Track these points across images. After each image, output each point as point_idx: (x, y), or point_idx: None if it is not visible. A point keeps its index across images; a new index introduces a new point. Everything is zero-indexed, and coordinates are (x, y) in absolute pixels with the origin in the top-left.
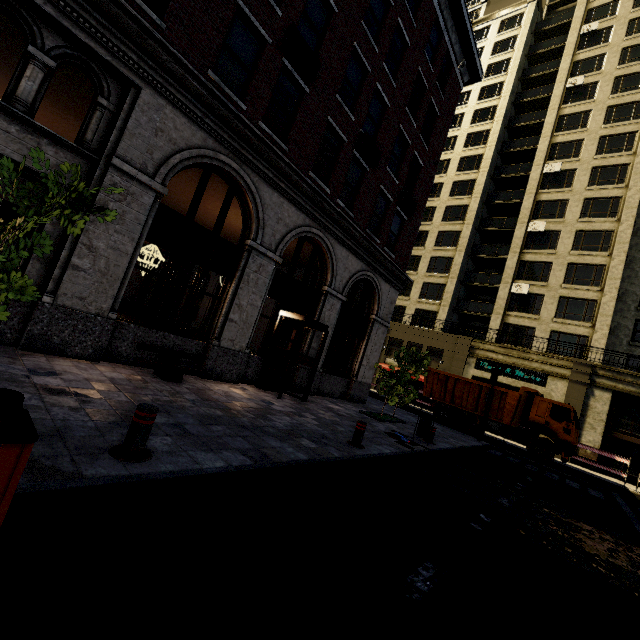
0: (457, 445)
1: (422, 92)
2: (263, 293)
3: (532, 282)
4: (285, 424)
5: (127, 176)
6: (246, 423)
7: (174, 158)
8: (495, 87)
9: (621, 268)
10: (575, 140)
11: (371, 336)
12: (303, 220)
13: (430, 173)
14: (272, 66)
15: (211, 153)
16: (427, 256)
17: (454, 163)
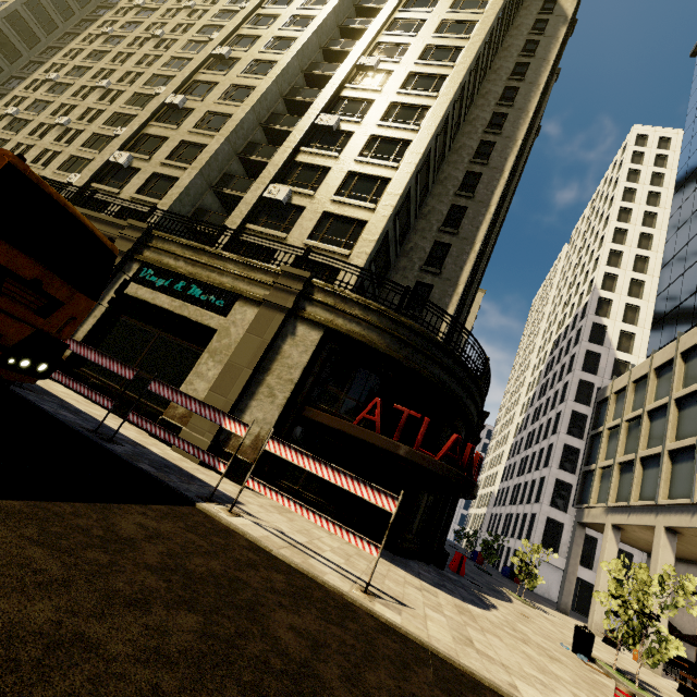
0: None
1: None
2: None
3: (296, 188)
4: None
5: None
6: None
7: None
8: None
9: (406, 182)
10: (402, 44)
11: None
12: None
13: None
14: None
15: None
16: (176, 139)
17: (264, 40)
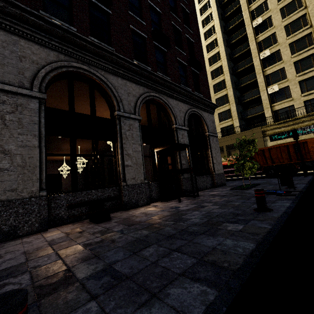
0: (305, 182)
1: (174, 3)
2: (139, 142)
3: (278, 83)
4: (199, 218)
5: (11, 94)
6: (171, 232)
7: (41, 73)
8: (206, 5)
9: None
10: (262, 2)
11: (211, 145)
12: (143, 90)
13: (199, 45)
14: (81, 2)
15: (65, 63)
16: (213, 100)
17: (204, 50)
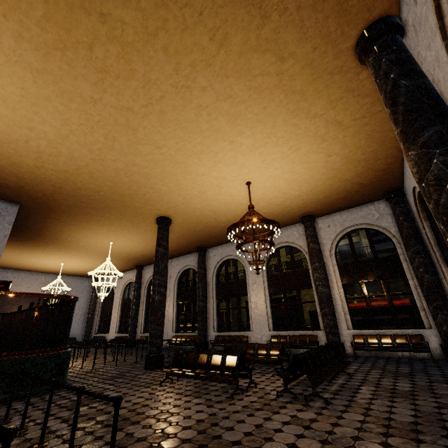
0: None
1: None
2: None
3: None
4: None
5: None
6: None
7: None
8: None
9: None
10: None
11: None
12: None
13: None
14: None
15: None
16: None
17: None
